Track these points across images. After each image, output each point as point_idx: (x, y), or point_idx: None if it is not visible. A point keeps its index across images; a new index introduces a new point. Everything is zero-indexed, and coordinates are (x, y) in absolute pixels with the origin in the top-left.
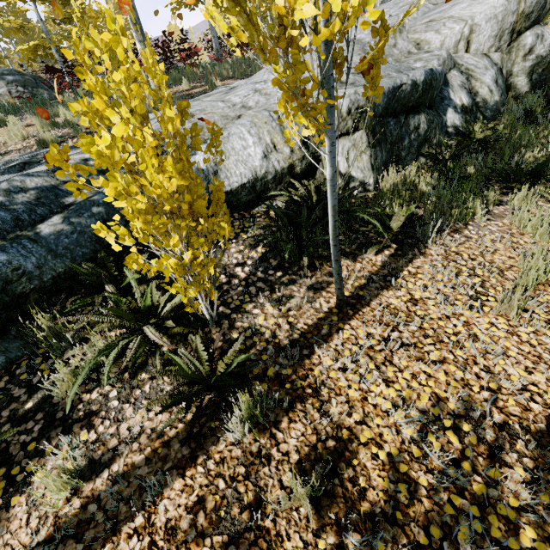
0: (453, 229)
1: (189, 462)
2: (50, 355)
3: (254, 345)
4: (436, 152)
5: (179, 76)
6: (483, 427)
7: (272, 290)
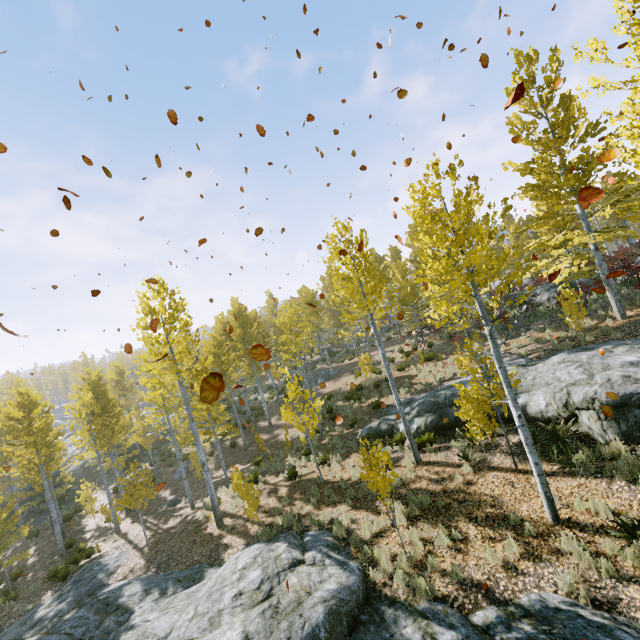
0: (611, 481)
1: (454, 467)
2: (456, 438)
3: (486, 461)
4: None
5: None
6: (498, 504)
7: (509, 454)
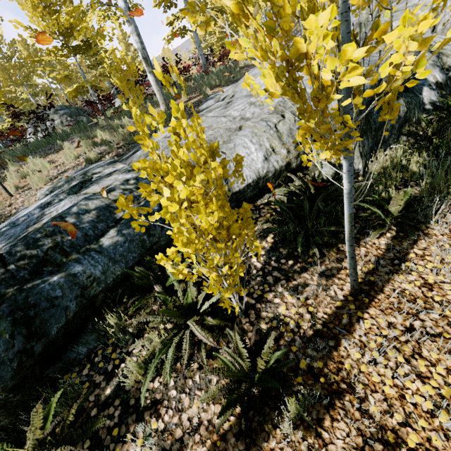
0: None
1: None
2: (117, 345)
3: (282, 335)
4: (416, 129)
5: (178, 91)
6: None
7: (287, 279)
